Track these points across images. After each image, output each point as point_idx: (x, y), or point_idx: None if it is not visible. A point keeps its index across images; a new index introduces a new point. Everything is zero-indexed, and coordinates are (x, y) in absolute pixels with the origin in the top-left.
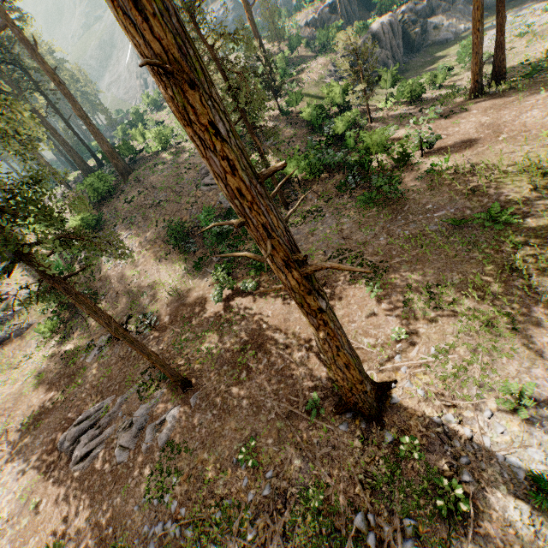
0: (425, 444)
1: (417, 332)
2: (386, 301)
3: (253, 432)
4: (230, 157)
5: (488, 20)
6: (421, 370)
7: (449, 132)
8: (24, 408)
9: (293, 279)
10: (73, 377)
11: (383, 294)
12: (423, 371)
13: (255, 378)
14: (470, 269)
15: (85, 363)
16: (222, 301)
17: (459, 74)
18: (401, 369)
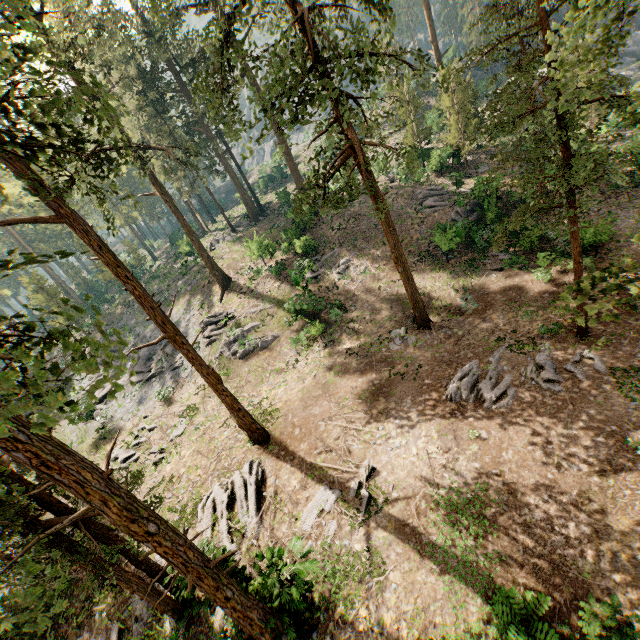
0: None
1: None
2: None
3: None
4: None
5: None
6: None
7: None
8: (344, 390)
9: None
10: (389, 361)
11: None
12: None
13: None
14: None
15: (392, 351)
16: (542, 283)
17: None
18: None
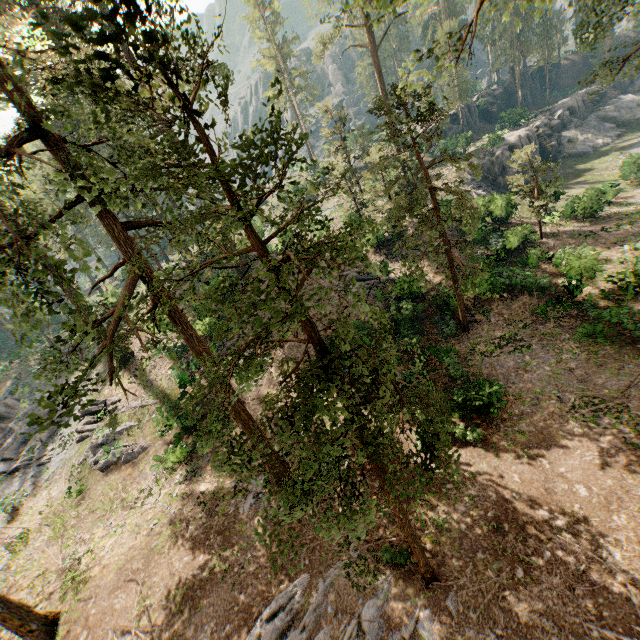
0: None
1: None
2: None
3: None
4: None
5: (627, 135)
6: None
7: None
8: (162, 573)
9: None
10: (227, 534)
11: None
12: None
13: (545, 582)
14: None
15: (239, 515)
16: None
17: (624, 191)
18: None
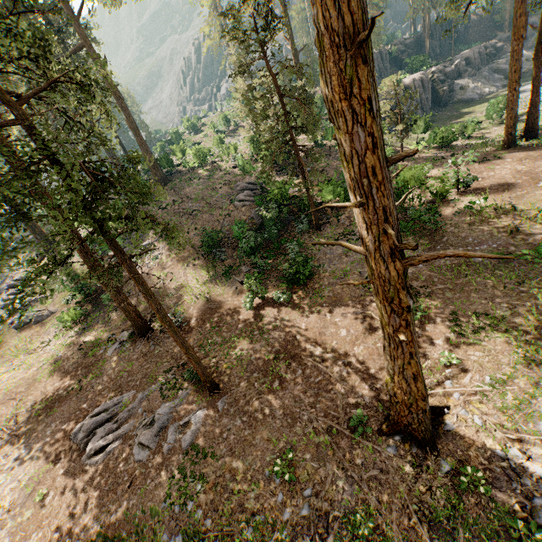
0: (489, 479)
1: (468, 359)
2: (431, 325)
3: (288, 445)
4: (374, 134)
5: None
6: (477, 398)
7: (484, 175)
8: (37, 393)
9: (393, 270)
10: (91, 368)
11: (426, 318)
12: (479, 399)
13: (289, 389)
14: (521, 302)
15: (104, 356)
16: (252, 309)
17: (487, 128)
18: (453, 395)
